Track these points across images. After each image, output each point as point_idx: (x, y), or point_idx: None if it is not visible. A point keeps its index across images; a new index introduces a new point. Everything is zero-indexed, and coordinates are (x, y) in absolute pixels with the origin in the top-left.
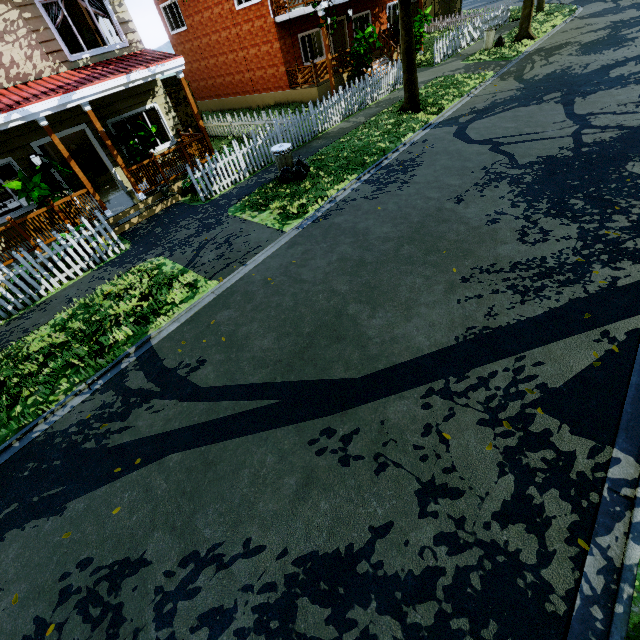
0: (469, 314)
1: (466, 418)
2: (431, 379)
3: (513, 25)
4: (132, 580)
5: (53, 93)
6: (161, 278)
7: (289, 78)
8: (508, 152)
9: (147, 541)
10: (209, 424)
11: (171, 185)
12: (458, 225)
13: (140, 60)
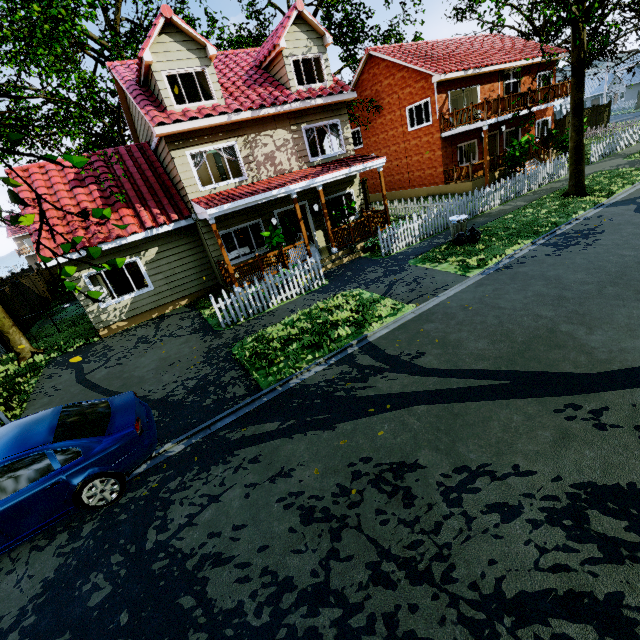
0: None
1: None
2: None
3: None
4: (412, 475)
5: (304, 178)
6: (363, 301)
7: (445, 176)
8: None
9: (416, 454)
10: (445, 391)
11: (356, 244)
12: None
13: (355, 160)
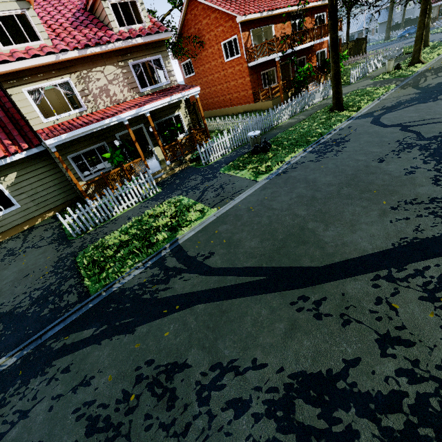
0: (400, 229)
1: (409, 295)
2: (377, 269)
3: (406, 56)
4: (180, 375)
5: (133, 107)
6: (182, 207)
7: (254, 96)
8: (415, 131)
9: (187, 353)
10: (220, 289)
11: (185, 156)
12: (383, 175)
13: (176, 89)
